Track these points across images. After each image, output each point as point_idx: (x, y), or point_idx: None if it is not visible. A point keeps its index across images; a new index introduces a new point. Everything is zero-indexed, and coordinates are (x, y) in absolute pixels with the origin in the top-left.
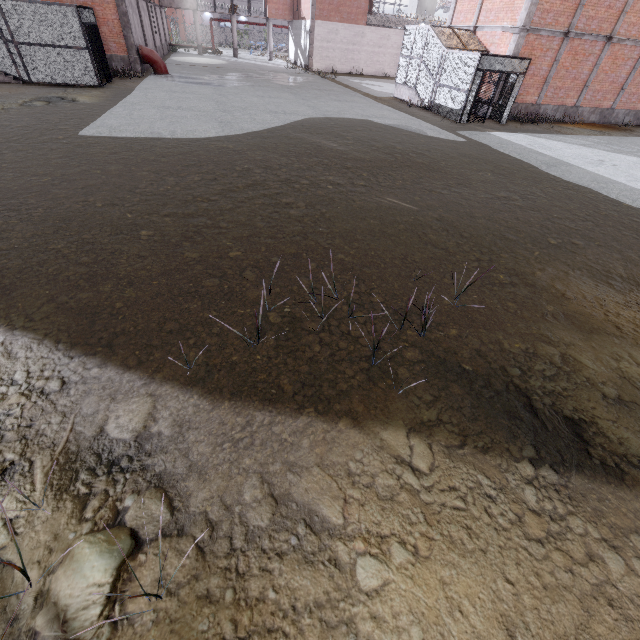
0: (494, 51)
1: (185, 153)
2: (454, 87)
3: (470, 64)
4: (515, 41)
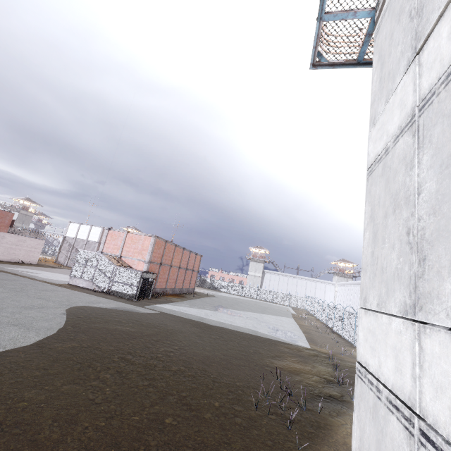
0: (135, 267)
1: (54, 360)
2: (127, 283)
3: (136, 275)
4: (147, 265)
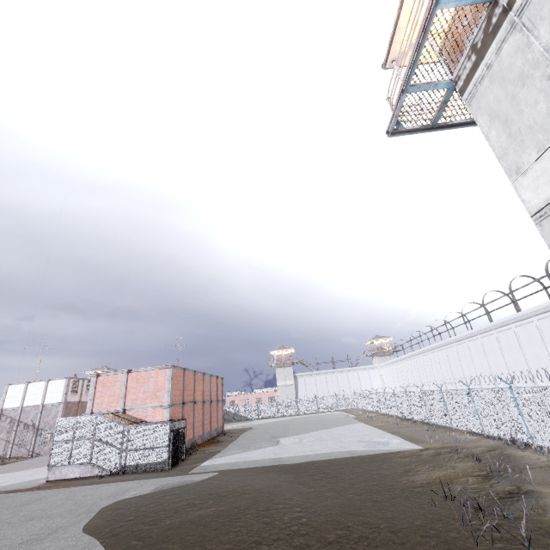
0: (151, 419)
1: None
2: (151, 447)
3: (162, 429)
4: (168, 411)
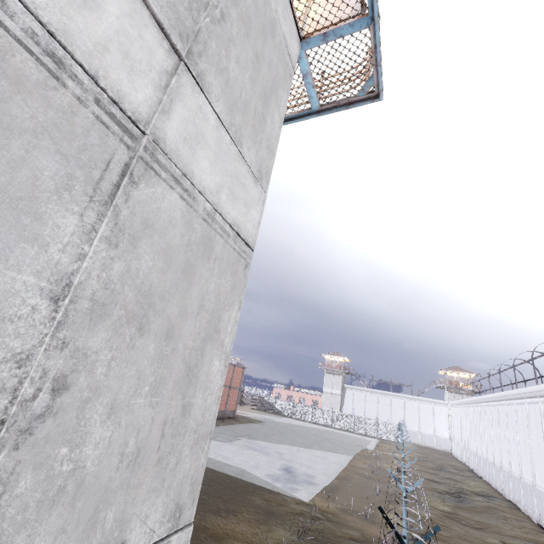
0: None
1: None
2: None
3: None
4: None
